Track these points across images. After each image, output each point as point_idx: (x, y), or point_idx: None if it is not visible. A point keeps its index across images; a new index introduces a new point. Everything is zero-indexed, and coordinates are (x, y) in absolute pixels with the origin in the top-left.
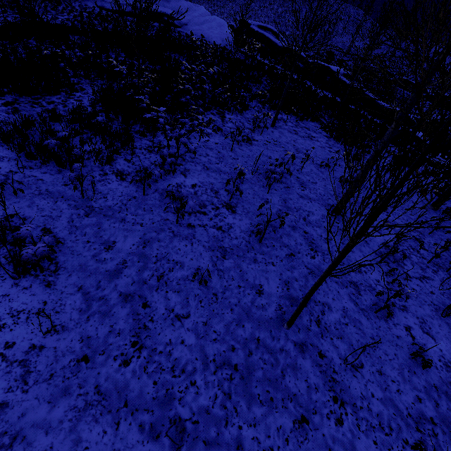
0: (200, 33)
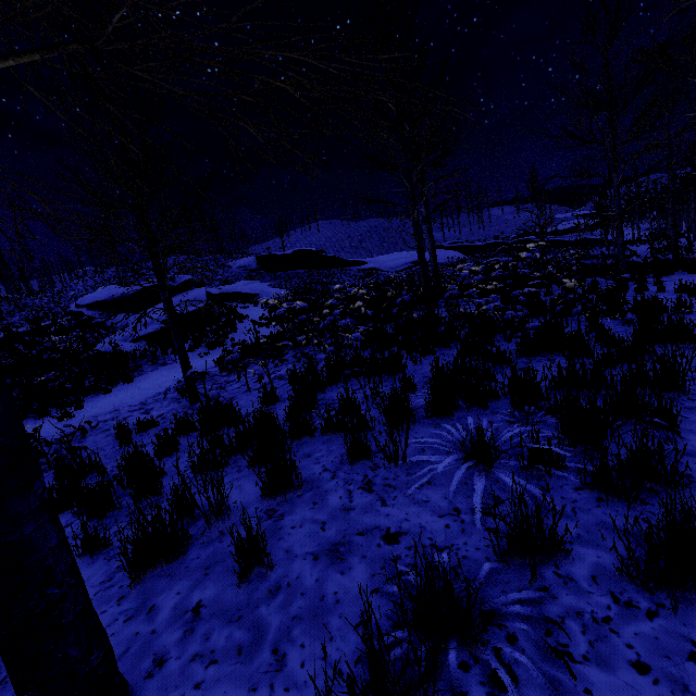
0: (446, 259)
